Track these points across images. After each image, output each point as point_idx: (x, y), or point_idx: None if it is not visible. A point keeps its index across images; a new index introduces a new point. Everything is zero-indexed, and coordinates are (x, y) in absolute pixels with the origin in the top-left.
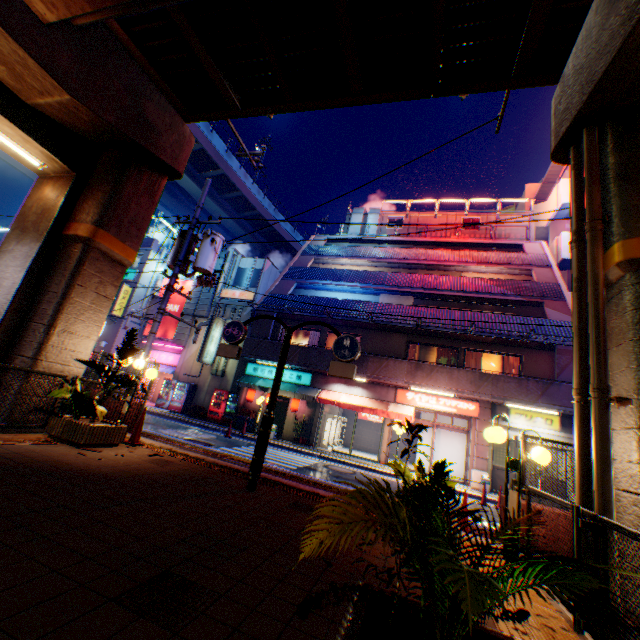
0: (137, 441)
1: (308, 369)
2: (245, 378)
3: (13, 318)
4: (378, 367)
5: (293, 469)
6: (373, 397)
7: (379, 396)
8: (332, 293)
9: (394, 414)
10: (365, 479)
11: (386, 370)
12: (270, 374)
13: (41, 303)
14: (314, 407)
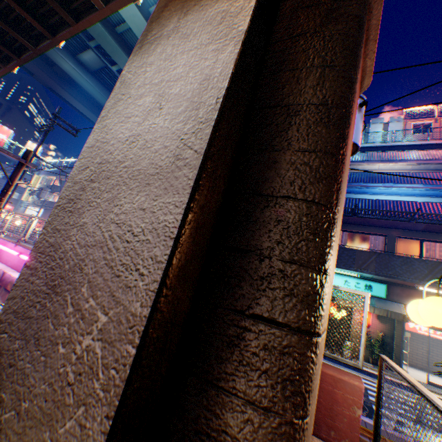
0: None
1: (381, 279)
2: None
3: (209, 181)
4: None
5: None
6: None
7: None
8: (378, 196)
9: None
10: None
11: None
12: None
13: (275, 139)
14: (387, 323)
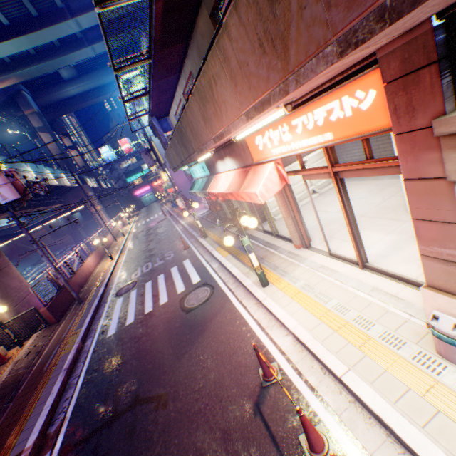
0: (3, 362)
1: None
2: (193, 184)
3: None
4: (191, 134)
5: (118, 331)
6: (240, 166)
7: (242, 162)
8: None
9: (245, 196)
10: (174, 333)
11: (196, 134)
12: (197, 174)
13: None
14: None
